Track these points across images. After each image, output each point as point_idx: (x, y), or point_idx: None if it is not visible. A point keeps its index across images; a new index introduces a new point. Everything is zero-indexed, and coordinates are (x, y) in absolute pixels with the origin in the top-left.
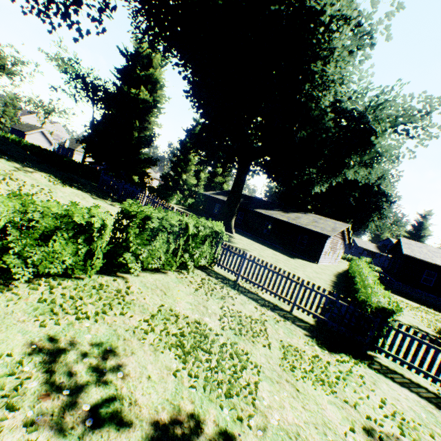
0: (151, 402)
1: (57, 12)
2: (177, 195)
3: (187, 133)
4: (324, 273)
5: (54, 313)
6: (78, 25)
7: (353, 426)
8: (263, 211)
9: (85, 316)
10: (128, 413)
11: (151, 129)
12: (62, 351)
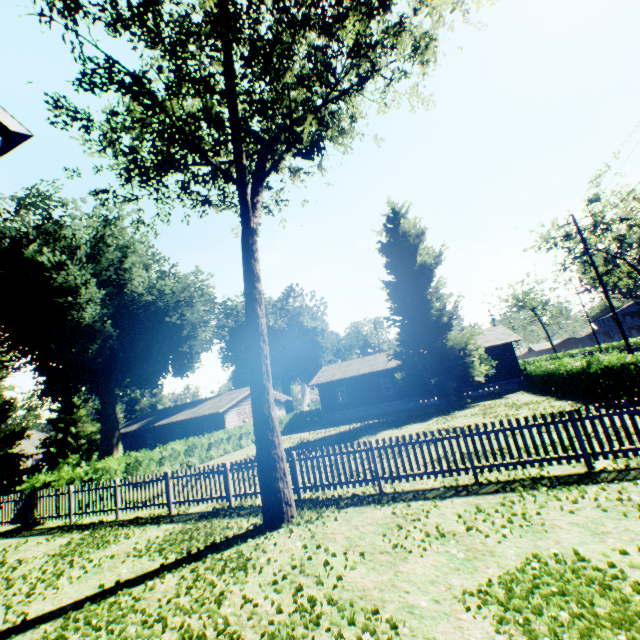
0: None
1: None
2: (69, 458)
3: None
4: None
5: None
6: None
7: None
8: (164, 421)
9: None
10: None
11: None
12: None
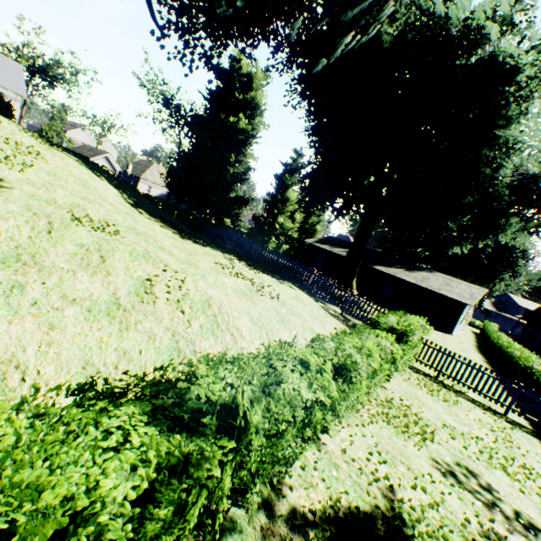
0: (534, 515)
1: (203, 56)
2: (272, 241)
3: (284, 167)
4: (468, 349)
5: (407, 436)
6: (217, 67)
7: None
8: (383, 269)
9: (420, 436)
10: (535, 524)
11: (246, 163)
12: (451, 472)
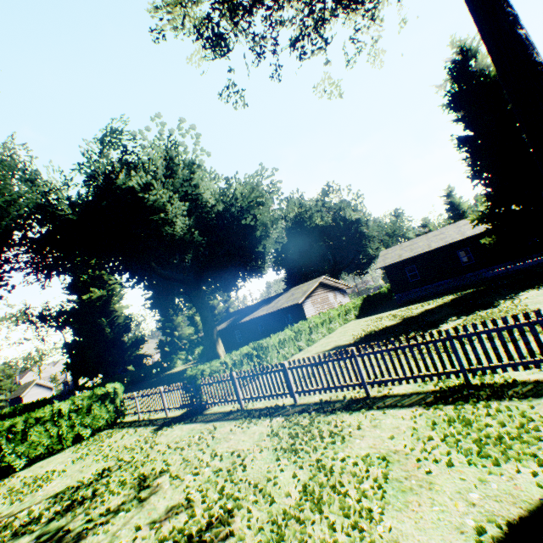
0: None
1: None
2: (179, 355)
3: None
4: None
5: None
6: None
7: (99, 471)
8: (247, 318)
9: None
10: None
11: (122, 315)
12: None
